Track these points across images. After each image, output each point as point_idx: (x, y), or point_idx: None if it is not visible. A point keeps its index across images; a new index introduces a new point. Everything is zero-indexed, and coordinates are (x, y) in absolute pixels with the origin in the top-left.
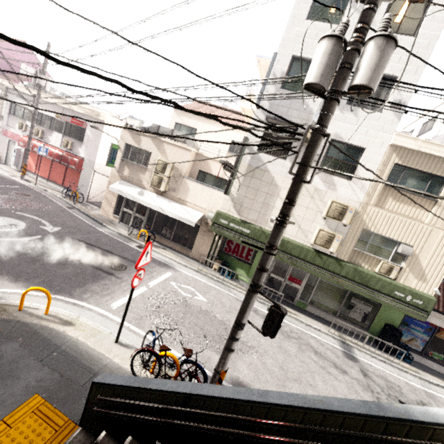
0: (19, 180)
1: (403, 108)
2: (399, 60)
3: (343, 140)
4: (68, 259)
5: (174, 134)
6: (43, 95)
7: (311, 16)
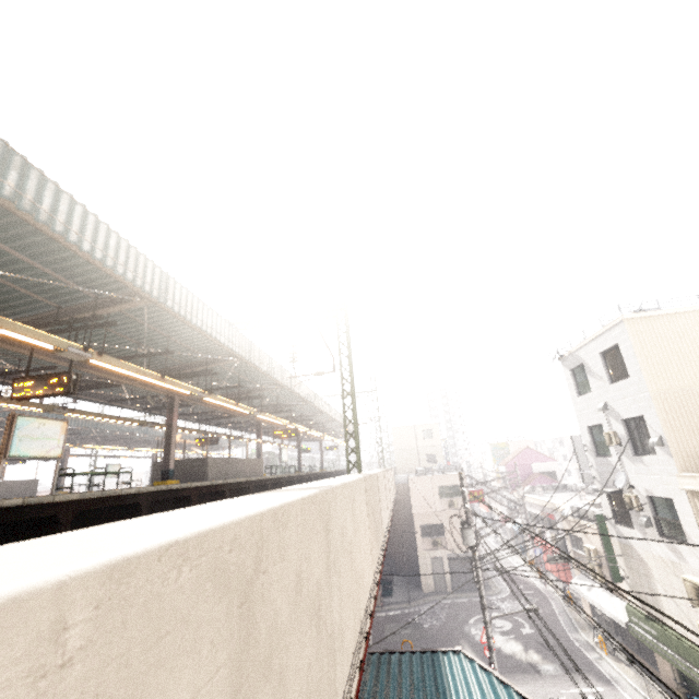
0: (538, 584)
1: (665, 444)
2: (633, 400)
3: (652, 494)
4: (517, 655)
5: (587, 514)
6: (530, 498)
7: (580, 391)
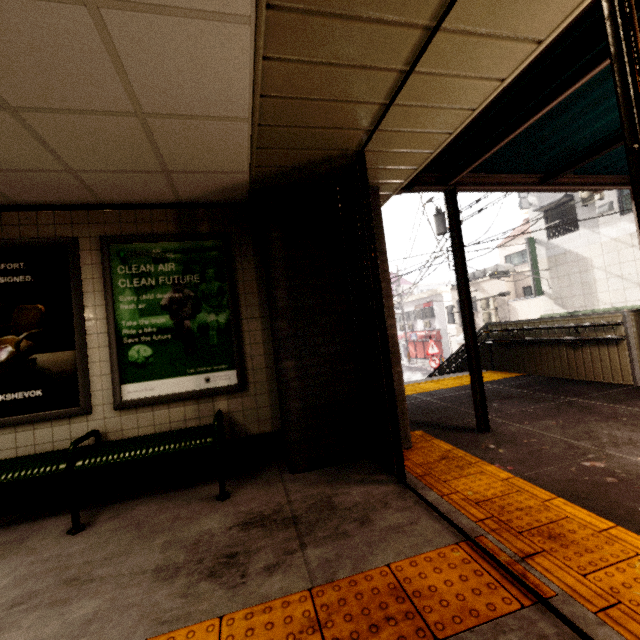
0: (407, 365)
1: None
2: None
3: None
4: None
5: (486, 271)
6: (404, 299)
7: None
